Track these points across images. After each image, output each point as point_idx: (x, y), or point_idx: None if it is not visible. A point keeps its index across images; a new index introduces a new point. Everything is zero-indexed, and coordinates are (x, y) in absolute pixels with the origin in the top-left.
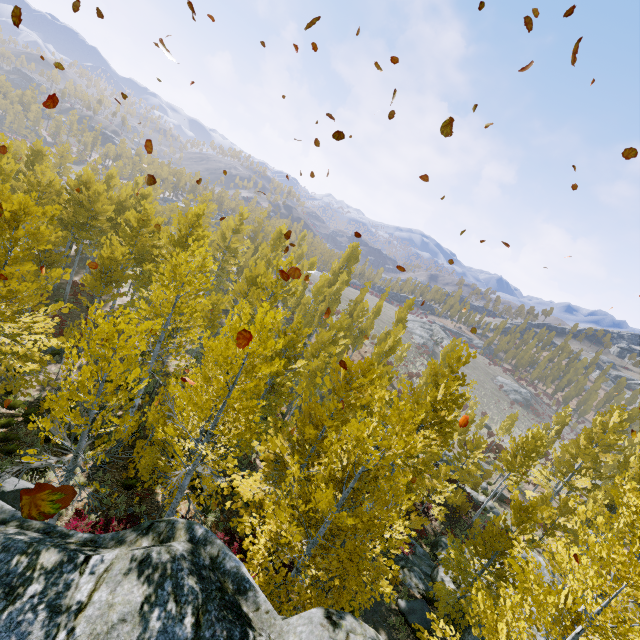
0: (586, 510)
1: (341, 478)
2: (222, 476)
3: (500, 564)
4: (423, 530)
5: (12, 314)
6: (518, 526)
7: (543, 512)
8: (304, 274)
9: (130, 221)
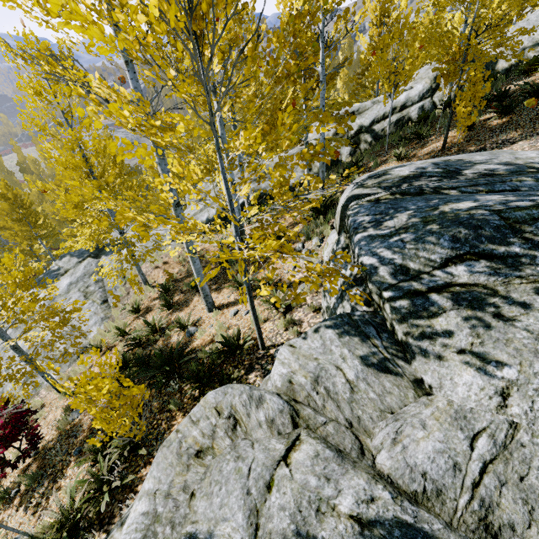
0: None
1: None
2: None
3: None
4: None
5: None
6: None
7: None
8: None
9: None
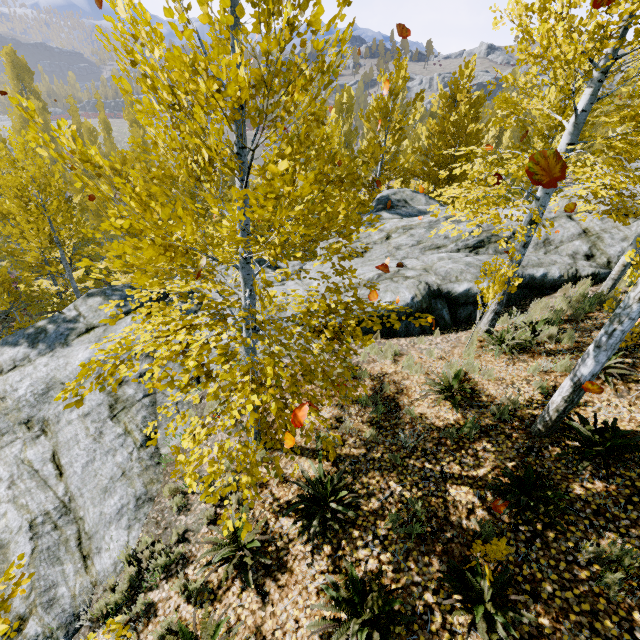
0: None
1: None
2: None
3: None
4: None
5: None
6: None
7: None
8: None
9: None
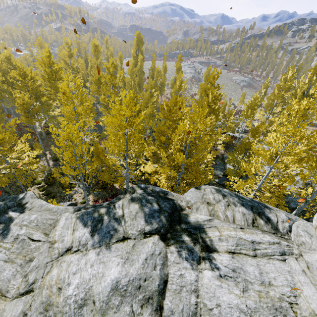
0: (280, 120)
1: (182, 150)
2: (134, 170)
3: (248, 153)
4: (217, 156)
5: (9, 149)
6: (253, 137)
7: (262, 128)
8: (119, 65)
9: (16, 78)
